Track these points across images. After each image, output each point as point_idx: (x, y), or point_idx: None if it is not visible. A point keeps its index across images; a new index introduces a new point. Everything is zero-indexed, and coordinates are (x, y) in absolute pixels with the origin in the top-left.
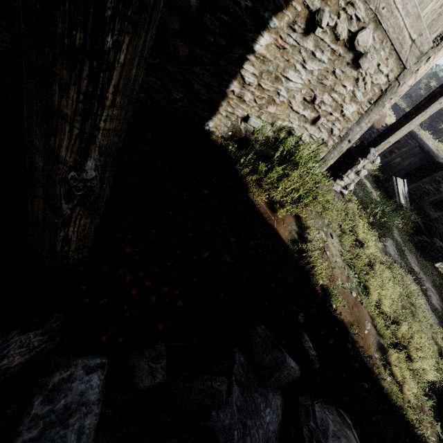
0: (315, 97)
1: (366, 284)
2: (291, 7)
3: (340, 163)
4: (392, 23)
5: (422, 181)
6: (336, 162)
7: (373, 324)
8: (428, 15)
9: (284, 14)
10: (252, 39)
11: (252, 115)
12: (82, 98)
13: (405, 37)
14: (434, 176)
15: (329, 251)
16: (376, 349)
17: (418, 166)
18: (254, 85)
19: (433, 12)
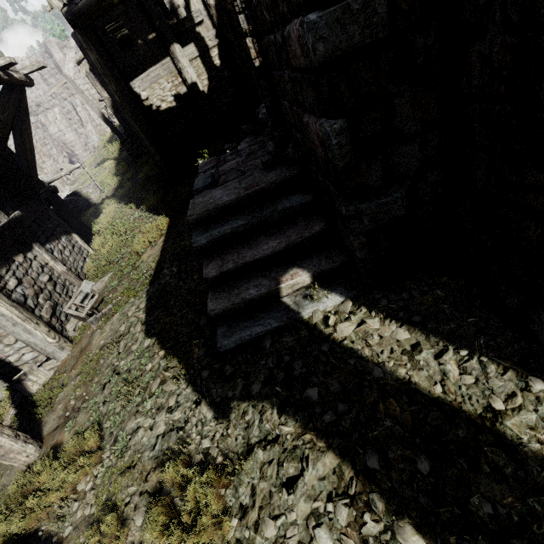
0: None
1: None
2: None
3: None
4: None
5: None
6: None
7: None
8: None
9: None
10: None
11: None
12: None
13: None
14: None
15: None
16: None
17: None
18: None
19: None
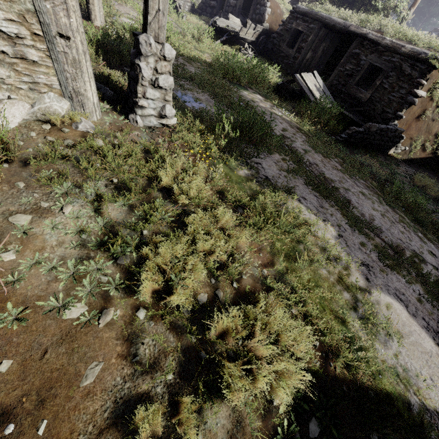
0: None
1: (143, 267)
2: None
3: (130, 84)
4: None
5: (340, 63)
6: (129, 85)
7: (126, 356)
8: None
9: None
10: None
11: None
12: None
13: None
14: (349, 50)
15: (31, 246)
16: (105, 426)
17: (333, 50)
18: None
19: None
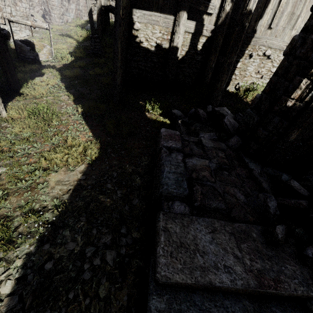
0: (259, 71)
1: None
2: (244, 56)
3: None
4: (275, 46)
5: None
6: None
7: None
8: (287, 39)
9: (243, 58)
10: (236, 65)
11: (240, 82)
12: (226, 78)
13: (282, 46)
14: None
15: None
16: None
17: None
18: (238, 74)
19: (288, 38)
